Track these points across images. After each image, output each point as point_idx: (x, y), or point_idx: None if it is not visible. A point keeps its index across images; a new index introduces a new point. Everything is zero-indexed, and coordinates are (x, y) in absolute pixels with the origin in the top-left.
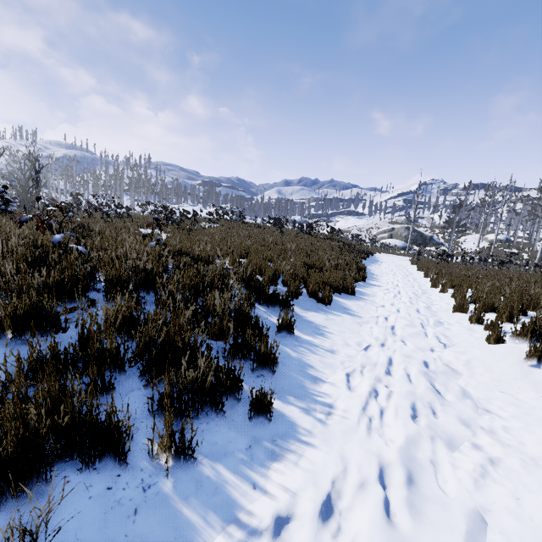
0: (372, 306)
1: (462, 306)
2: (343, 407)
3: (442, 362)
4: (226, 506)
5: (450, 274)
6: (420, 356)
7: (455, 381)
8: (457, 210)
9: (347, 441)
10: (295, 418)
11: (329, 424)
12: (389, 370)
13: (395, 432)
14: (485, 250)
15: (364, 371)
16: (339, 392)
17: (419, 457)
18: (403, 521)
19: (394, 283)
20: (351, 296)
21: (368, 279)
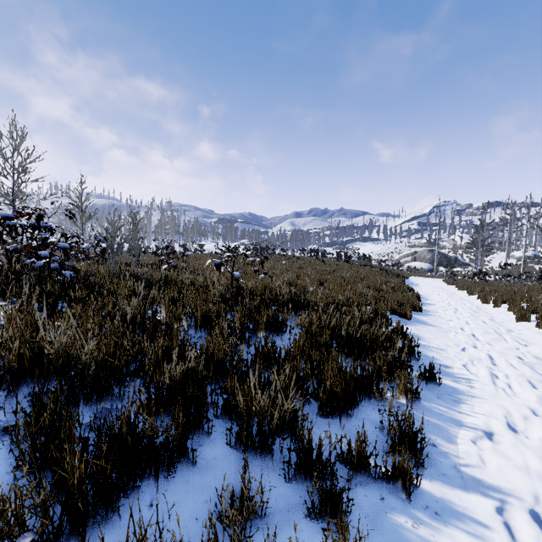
0: (442, 319)
1: (524, 315)
2: (479, 380)
3: (532, 355)
4: (452, 420)
5: (495, 291)
6: (512, 351)
7: None
8: (481, 230)
9: (498, 395)
10: (452, 385)
11: (478, 388)
12: (495, 360)
13: (527, 390)
14: (514, 267)
15: (476, 361)
16: (468, 372)
17: None
18: None
19: (445, 301)
20: (419, 313)
21: (421, 299)
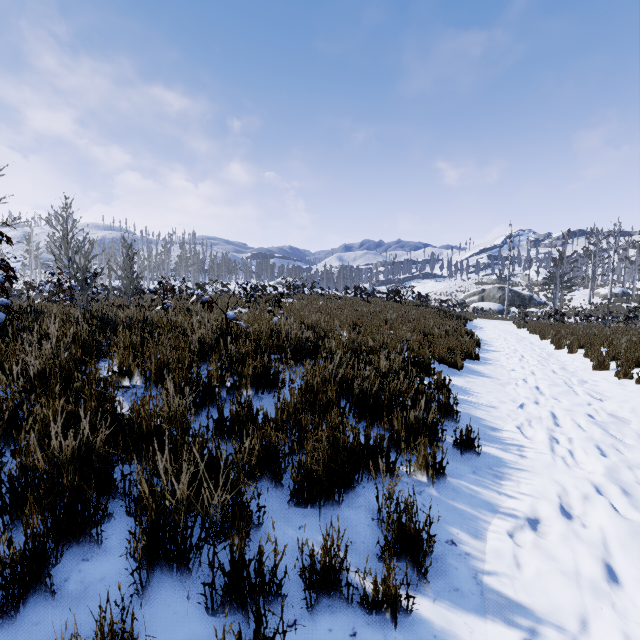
0: (502, 369)
1: (603, 363)
2: (533, 446)
3: (606, 412)
4: (486, 504)
5: (572, 334)
6: (581, 408)
7: (627, 426)
8: (559, 263)
9: (554, 467)
10: (496, 454)
11: (530, 457)
12: (558, 419)
13: (592, 460)
14: (599, 307)
15: (534, 421)
16: (521, 436)
17: (624, 475)
18: (633, 510)
19: (511, 347)
20: (476, 361)
21: (481, 345)
